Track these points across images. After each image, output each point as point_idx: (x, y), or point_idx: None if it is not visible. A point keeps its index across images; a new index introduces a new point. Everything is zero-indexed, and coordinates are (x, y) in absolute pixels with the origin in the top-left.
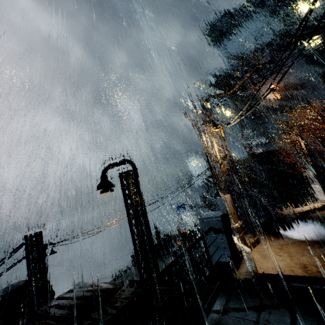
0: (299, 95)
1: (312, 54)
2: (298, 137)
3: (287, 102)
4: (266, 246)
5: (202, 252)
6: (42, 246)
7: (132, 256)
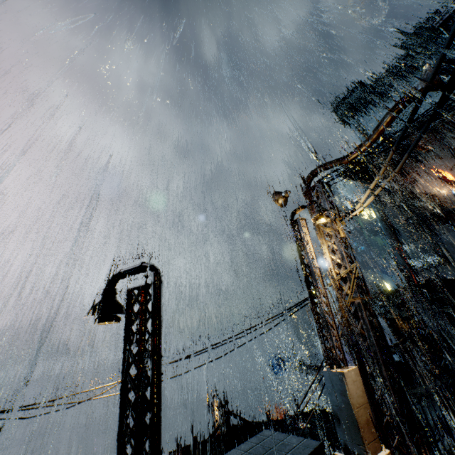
0: None
1: None
2: None
3: None
4: None
5: None
6: None
7: (172, 453)
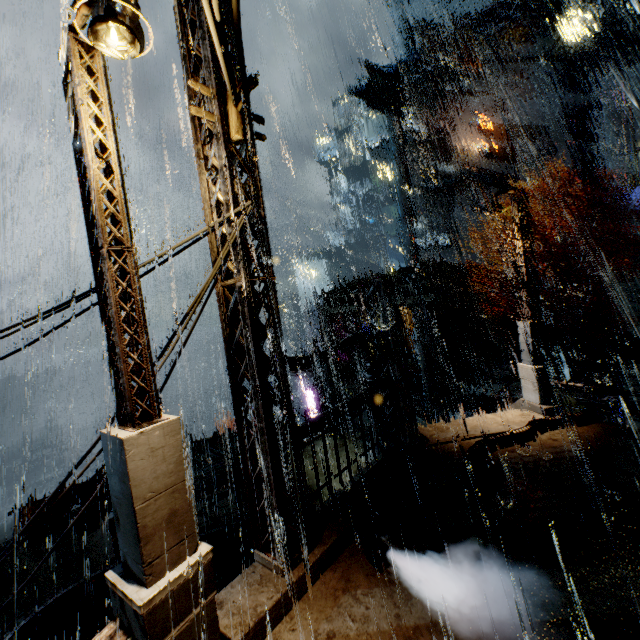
0: (526, 152)
1: (573, 57)
2: (514, 224)
3: (502, 163)
4: (314, 632)
5: (225, 502)
6: None
7: (15, 513)
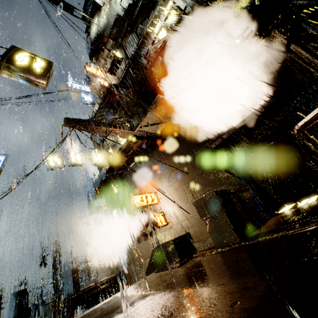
0: None
1: None
2: None
3: None
4: None
5: None
6: (0, 303)
7: None
